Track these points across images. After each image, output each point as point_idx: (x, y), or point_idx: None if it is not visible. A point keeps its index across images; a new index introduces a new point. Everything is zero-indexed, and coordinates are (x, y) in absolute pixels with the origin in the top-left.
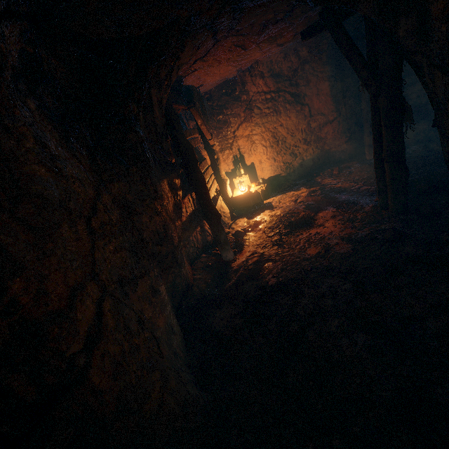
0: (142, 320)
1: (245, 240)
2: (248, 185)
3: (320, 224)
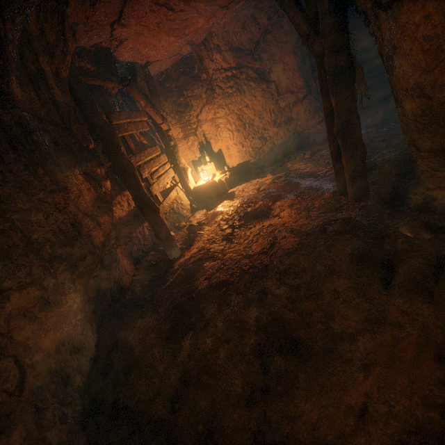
0: (2, 346)
1: (198, 234)
2: (215, 174)
3: (276, 214)
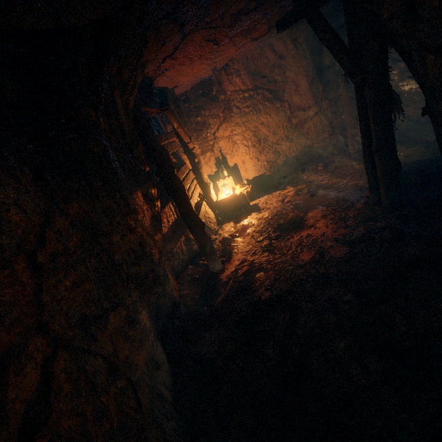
0: (115, 365)
1: (234, 247)
2: (233, 187)
3: (310, 224)
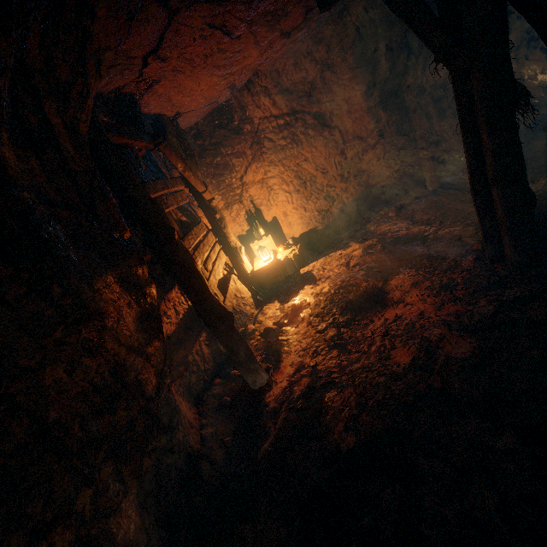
0: None
1: (282, 342)
2: (274, 250)
3: (397, 299)
